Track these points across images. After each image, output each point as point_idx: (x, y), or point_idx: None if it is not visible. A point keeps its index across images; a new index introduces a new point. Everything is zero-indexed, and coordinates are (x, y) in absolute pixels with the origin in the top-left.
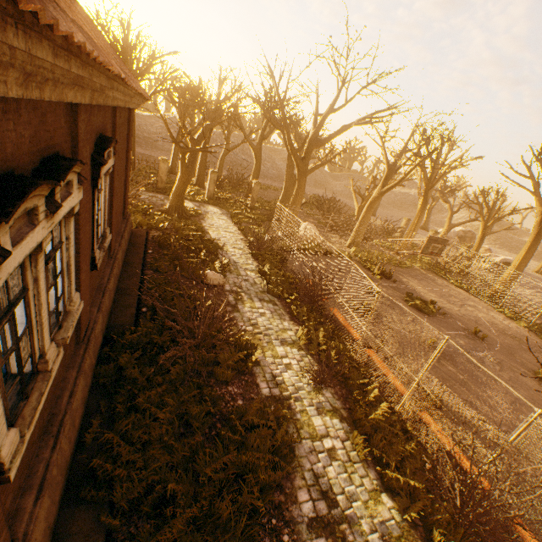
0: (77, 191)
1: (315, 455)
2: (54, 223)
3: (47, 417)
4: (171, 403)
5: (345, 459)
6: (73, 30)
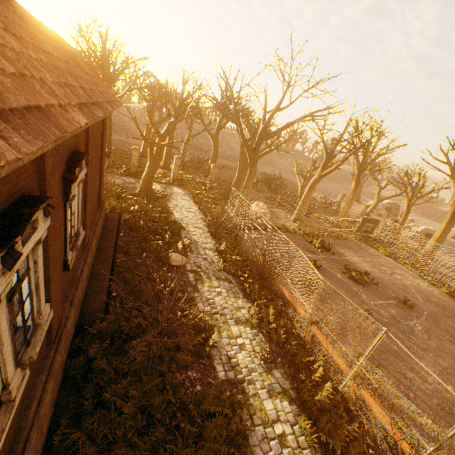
0: (43, 223)
1: (267, 442)
2: (14, 270)
3: (13, 434)
4: (135, 394)
5: (294, 445)
6: (0, 149)
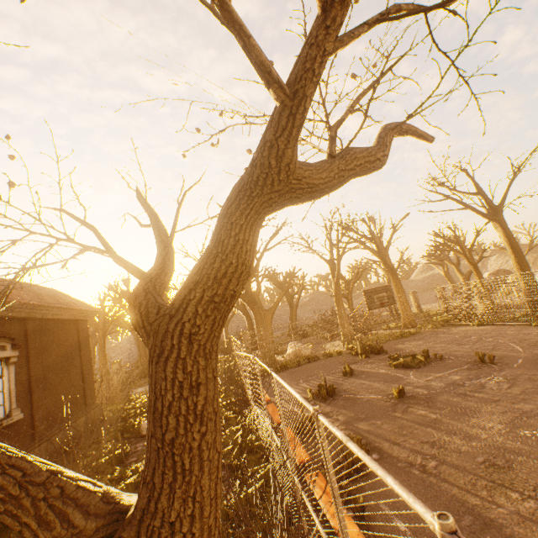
0: None
1: None
2: None
3: None
4: None
5: None
6: None
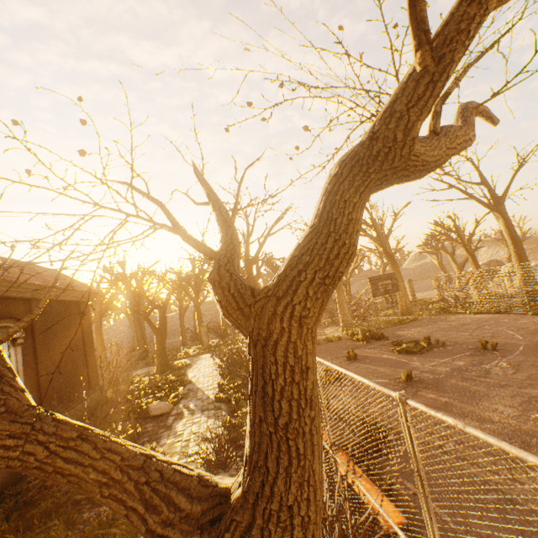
0: None
1: None
2: None
3: None
4: None
5: None
6: None
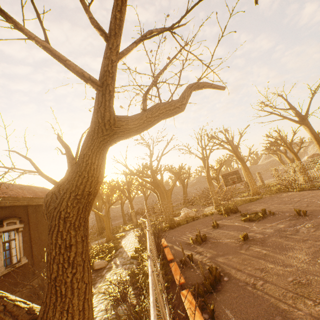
0: None
1: None
2: None
3: None
4: None
5: None
6: None
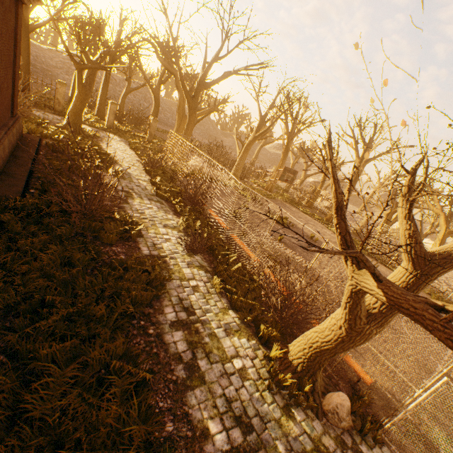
0: None
1: (182, 288)
2: None
3: None
4: (55, 250)
5: (205, 292)
6: None
